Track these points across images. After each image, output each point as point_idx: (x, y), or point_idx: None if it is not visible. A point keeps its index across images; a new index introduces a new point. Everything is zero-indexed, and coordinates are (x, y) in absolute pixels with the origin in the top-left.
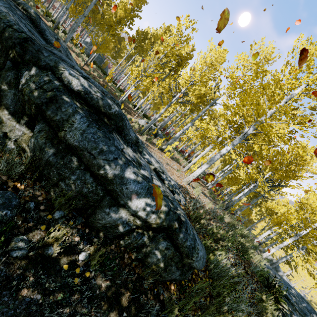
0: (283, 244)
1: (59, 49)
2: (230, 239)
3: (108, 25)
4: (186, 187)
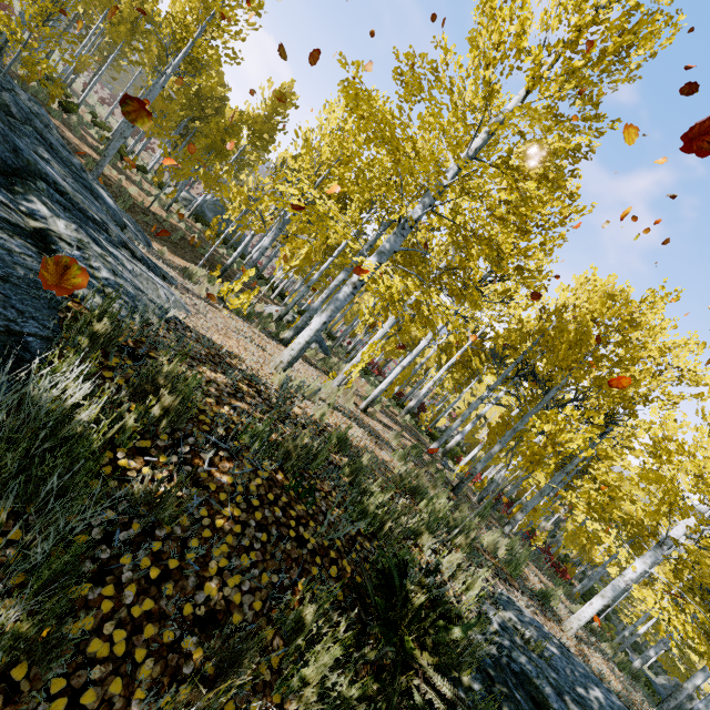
0: (623, 579)
1: (5, 102)
2: (261, 432)
3: (208, 136)
4: (239, 356)
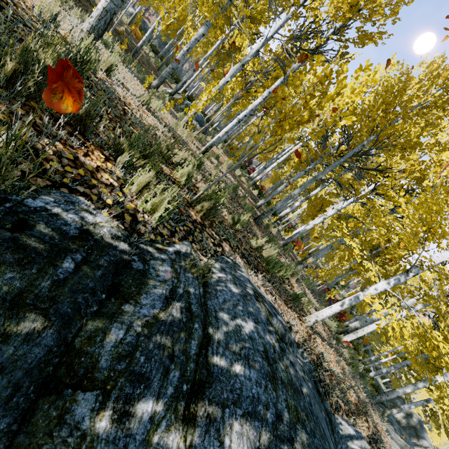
0: (363, 293)
1: None
2: None
3: None
4: None
